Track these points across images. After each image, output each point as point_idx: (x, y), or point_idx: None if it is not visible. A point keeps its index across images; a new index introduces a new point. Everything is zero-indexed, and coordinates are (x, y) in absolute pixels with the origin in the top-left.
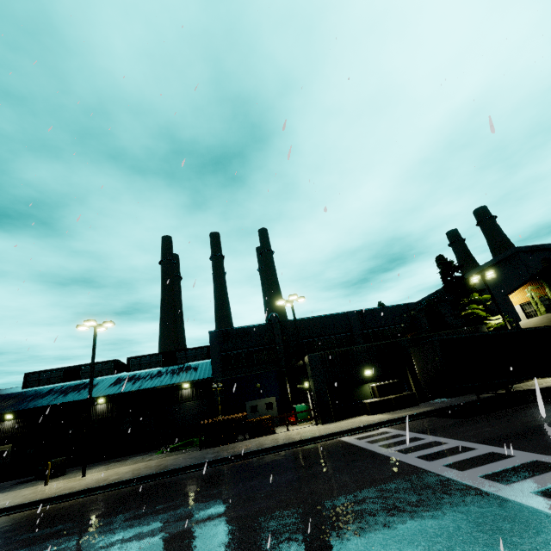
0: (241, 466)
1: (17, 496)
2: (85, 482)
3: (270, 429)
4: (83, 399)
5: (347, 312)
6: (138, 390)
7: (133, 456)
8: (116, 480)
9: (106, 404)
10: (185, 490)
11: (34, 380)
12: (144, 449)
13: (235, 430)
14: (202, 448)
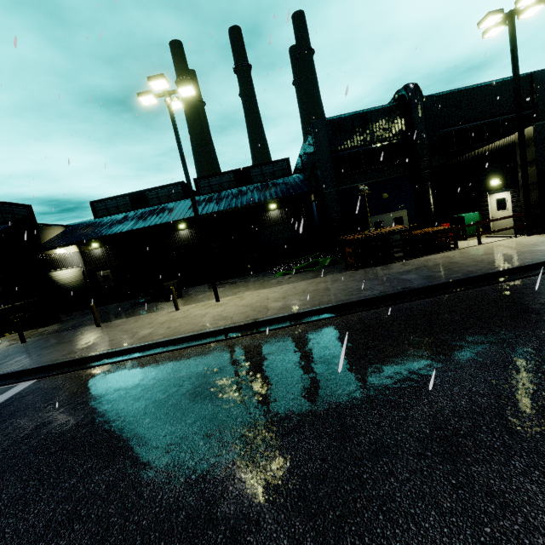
0: (539, 292)
1: (154, 324)
2: (234, 310)
3: (444, 243)
4: (168, 222)
5: (533, 72)
6: (228, 209)
7: (244, 279)
8: (293, 311)
9: (188, 229)
10: (524, 339)
11: (103, 210)
12: (245, 272)
13: (391, 247)
14: (344, 269)
